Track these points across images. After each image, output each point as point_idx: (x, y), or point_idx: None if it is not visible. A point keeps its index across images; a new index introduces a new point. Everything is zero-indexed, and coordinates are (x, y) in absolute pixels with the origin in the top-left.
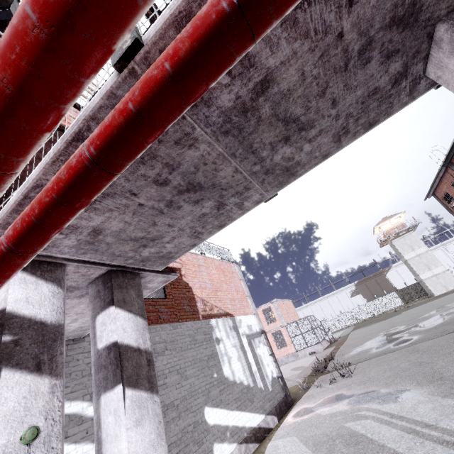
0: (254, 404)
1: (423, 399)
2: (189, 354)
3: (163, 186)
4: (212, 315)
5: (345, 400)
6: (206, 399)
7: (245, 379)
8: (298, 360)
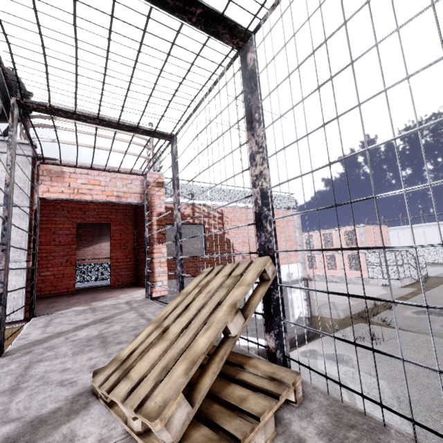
0: None
1: (396, 420)
2: None
3: None
4: None
5: (346, 367)
6: None
7: None
8: (366, 286)
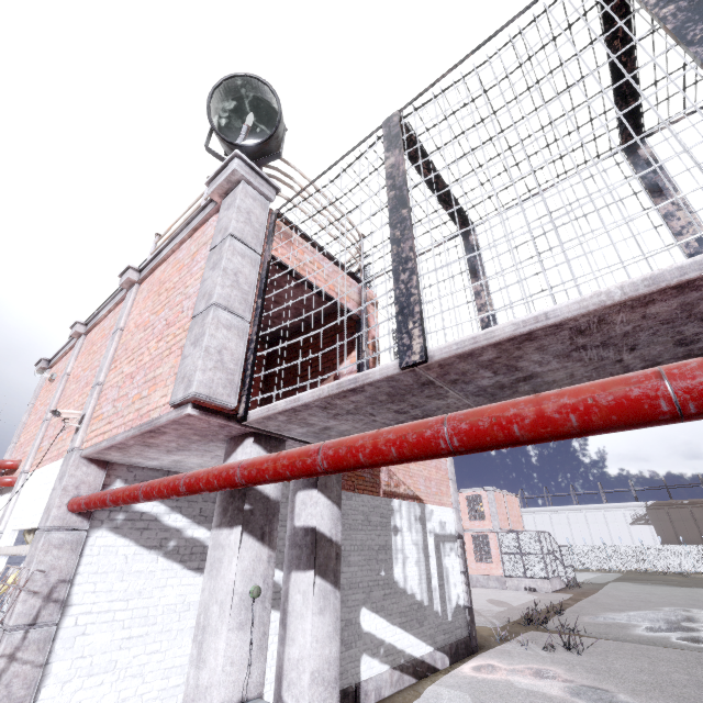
0: (422, 629)
1: None
2: (358, 536)
3: (401, 414)
4: (396, 494)
5: (558, 682)
6: (366, 598)
7: (418, 591)
8: (503, 590)
